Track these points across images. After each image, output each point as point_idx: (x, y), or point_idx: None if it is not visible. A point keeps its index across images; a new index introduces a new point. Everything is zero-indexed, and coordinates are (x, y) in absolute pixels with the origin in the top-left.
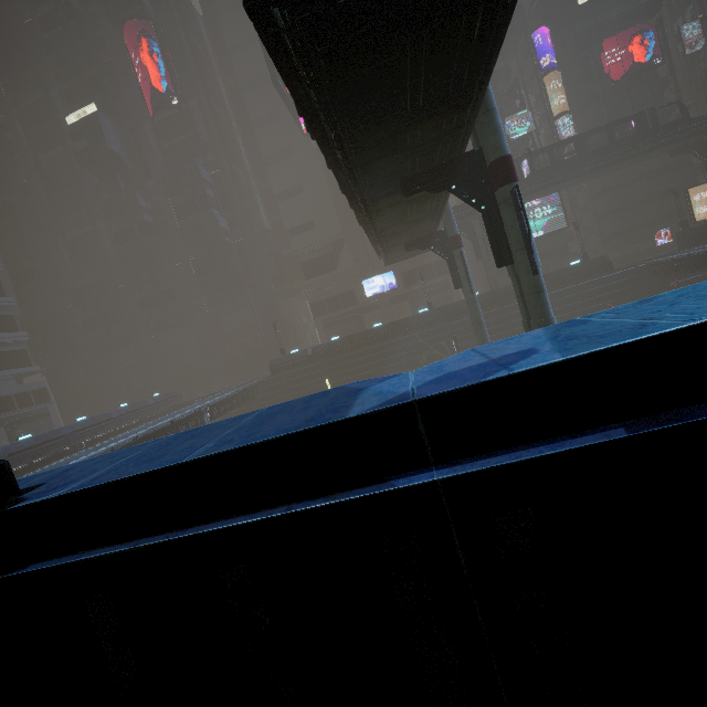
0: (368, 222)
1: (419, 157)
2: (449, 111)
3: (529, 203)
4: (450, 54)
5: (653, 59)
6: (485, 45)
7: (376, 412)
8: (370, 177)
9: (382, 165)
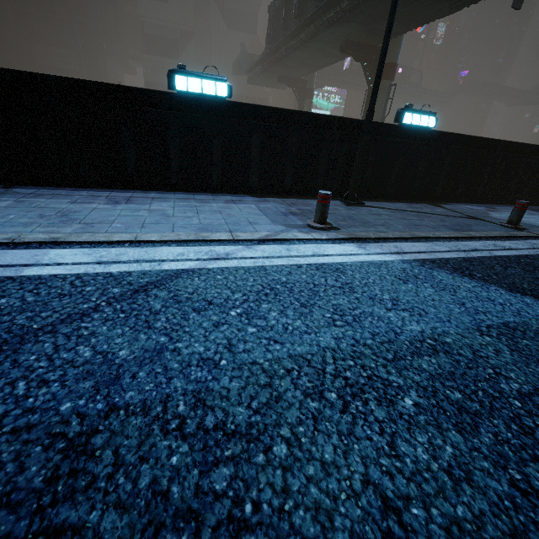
0: (286, 48)
1: (366, 34)
2: (405, 24)
3: (331, 88)
4: (439, 6)
5: (422, 33)
6: (448, 12)
7: (498, 140)
8: (339, 28)
9: (352, 26)
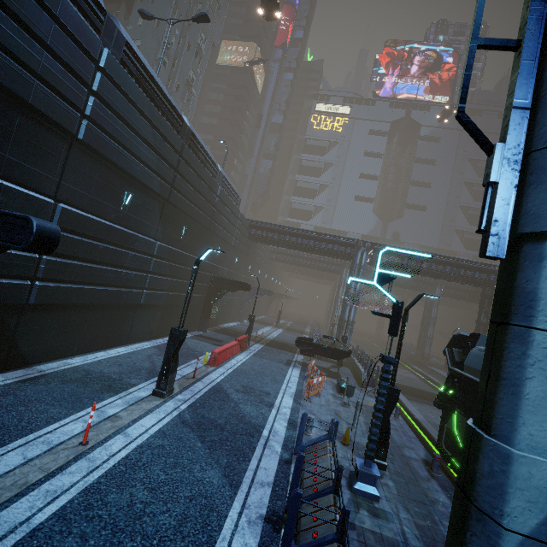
0: None
1: None
2: None
3: None
4: None
5: None
6: None
7: None
8: None
9: None
